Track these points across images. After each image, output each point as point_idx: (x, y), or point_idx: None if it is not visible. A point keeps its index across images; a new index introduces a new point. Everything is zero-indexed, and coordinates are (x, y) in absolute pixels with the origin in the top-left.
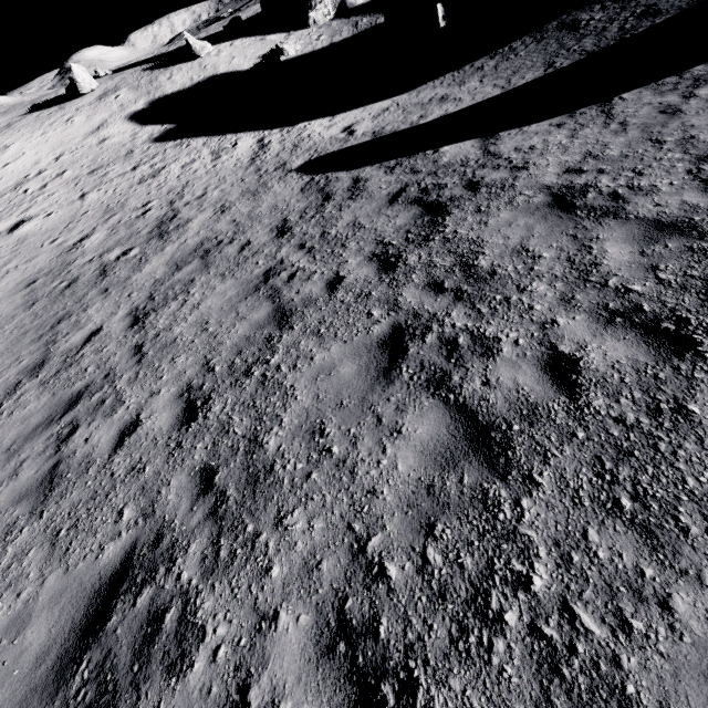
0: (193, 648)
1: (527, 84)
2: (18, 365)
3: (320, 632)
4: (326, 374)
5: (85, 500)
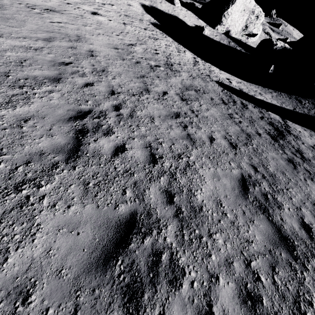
0: (281, 206)
1: (288, 109)
2: (135, 83)
3: (314, 216)
4: (276, 160)
5: (212, 152)
